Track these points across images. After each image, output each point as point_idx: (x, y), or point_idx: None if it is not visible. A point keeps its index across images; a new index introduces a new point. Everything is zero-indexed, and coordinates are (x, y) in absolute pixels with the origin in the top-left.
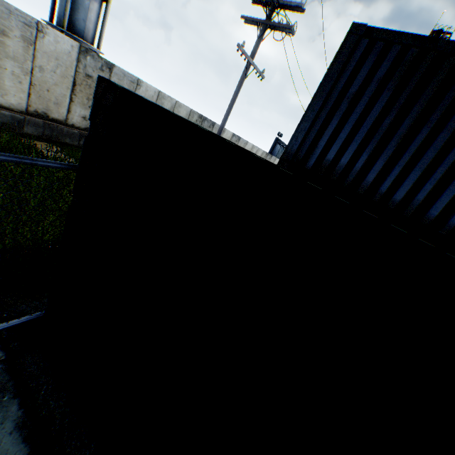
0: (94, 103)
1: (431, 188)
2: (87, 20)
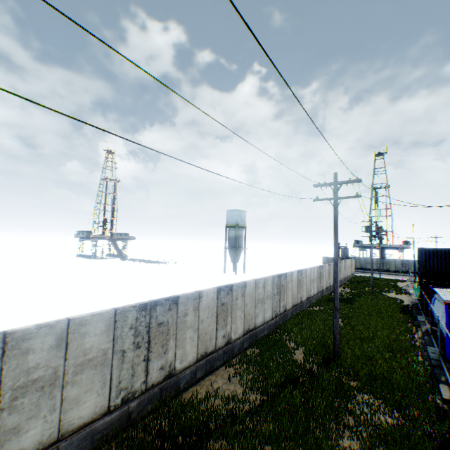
0: (422, 283)
1: None
2: (242, 239)
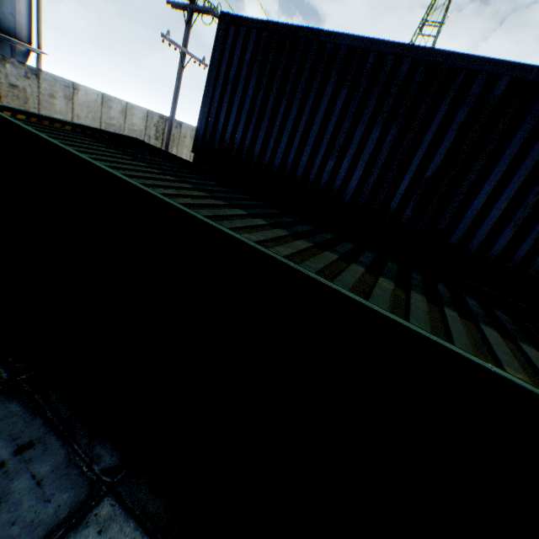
0: None
1: (296, 151)
2: (17, 13)
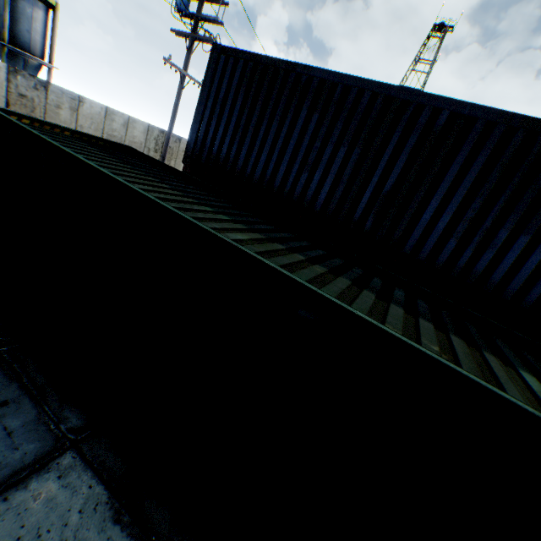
0: None
1: (274, 165)
2: (33, 31)
